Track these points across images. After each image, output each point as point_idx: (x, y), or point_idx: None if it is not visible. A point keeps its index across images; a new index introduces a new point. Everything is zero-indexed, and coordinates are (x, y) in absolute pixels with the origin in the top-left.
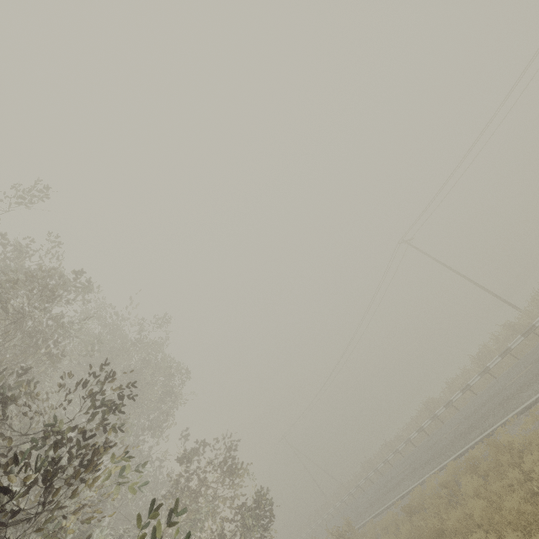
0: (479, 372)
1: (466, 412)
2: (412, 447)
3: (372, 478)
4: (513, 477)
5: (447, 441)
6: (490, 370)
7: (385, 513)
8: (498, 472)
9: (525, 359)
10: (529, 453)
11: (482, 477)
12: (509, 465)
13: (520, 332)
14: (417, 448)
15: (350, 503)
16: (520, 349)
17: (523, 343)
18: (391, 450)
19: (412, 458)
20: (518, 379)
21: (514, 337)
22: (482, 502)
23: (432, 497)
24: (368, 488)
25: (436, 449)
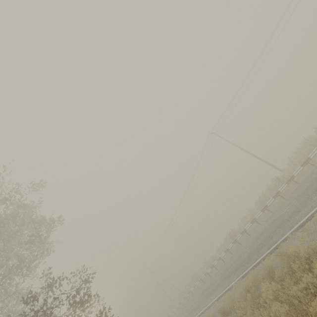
0: (261, 209)
1: (255, 235)
2: (222, 262)
3: (198, 285)
4: (308, 282)
5: (245, 256)
6: (267, 208)
7: (206, 312)
8: (291, 277)
9: (289, 197)
10: (315, 259)
11: (276, 281)
12: (300, 271)
13: (283, 182)
14: (225, 263)
15: (185, 303)
16: (284, 192)
17: (285, 189)
18: (209, 266)
19: (222, 270)
20: (288, 209)
21: (280, 186)
22: (286, 307)
23: (239, 300)
24: (196, 293)
25: (238, 262)
